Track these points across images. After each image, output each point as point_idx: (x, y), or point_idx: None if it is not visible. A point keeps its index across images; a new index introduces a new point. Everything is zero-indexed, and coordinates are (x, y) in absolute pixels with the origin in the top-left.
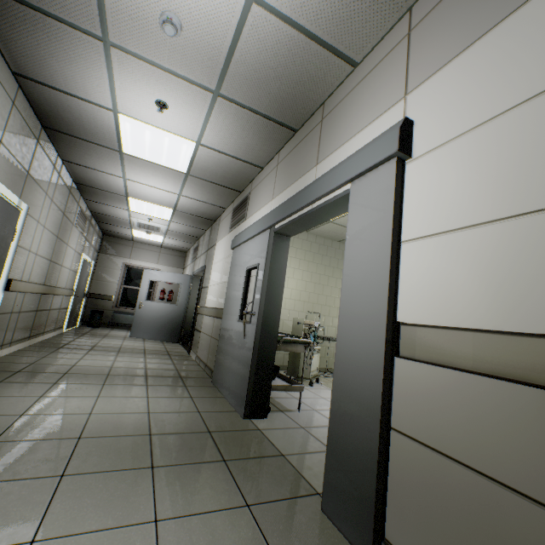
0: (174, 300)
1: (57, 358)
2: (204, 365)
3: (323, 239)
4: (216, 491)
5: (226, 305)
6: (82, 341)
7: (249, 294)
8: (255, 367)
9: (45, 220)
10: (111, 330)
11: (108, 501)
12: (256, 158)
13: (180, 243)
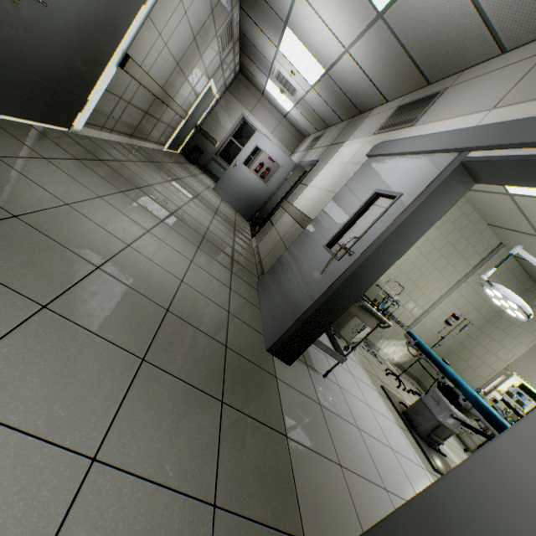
0: (267, 179)
1: (142, 169)
2: (259, 261)
3: (471, 210)
4: (190, 451)
5: (318, 218)
6: (172, 168)
7: (356, 223)
8: (311, 312)
9: (189, 4)
10: (202, 174)
11: (62, 383)
12: (513, 25)
13: (304, 123)
